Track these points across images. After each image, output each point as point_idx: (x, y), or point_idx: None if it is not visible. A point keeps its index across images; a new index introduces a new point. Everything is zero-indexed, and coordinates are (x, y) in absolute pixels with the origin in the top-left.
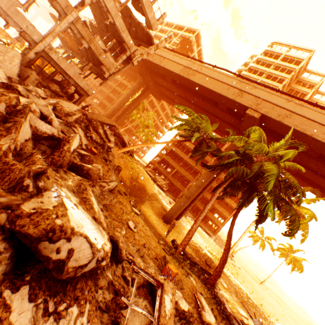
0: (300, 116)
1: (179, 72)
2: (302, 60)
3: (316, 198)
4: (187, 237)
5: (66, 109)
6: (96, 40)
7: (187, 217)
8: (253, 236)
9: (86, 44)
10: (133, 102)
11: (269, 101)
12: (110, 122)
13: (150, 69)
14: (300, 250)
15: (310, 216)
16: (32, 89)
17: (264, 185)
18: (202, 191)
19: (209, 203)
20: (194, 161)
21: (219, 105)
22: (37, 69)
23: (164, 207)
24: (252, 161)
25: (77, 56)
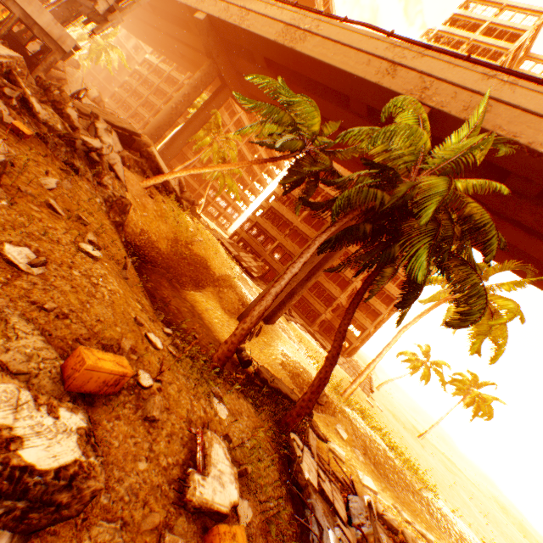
0: (510, 105)
1: (276, 37)
2: (523, 31)
3: (526, 280)
4: (240, 329)
5: None
6: None
7: (291, 322)
8: (411, 360)
9: None
10: (198, 113)
11: (449, 80)
12: (128, 127)
13: (226, 44)
14: (490, 383)
15: (512, 311)
16: None
17: (416, 222)
18: (315, 272)
19: (296, 263)
20: (310, 227)
21: (351, 104)
22: None
23: (245, 302)
24: (399, 184)
25: None
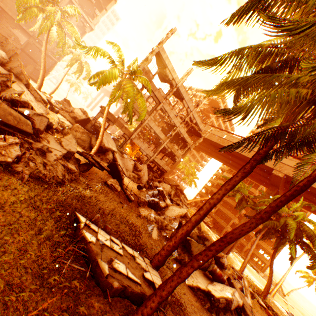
0: None
1: (216, 140)
2: None
3: None
4: (243, 266)
5: (166, 189)
6: (174, 146)
7: (233, 252)
8: (305, 276)
9: (169, 150)
10: None
11: (289, 165)
12: (175, 183)
13: None
14: None
15: None
16: (155, 184)
17: (289, 234)
18: None
19: (253, 245)
20: (233, 201)
21: None
22: (138, 159)
23: None
24: (280, 215)
25: (153, 143)
